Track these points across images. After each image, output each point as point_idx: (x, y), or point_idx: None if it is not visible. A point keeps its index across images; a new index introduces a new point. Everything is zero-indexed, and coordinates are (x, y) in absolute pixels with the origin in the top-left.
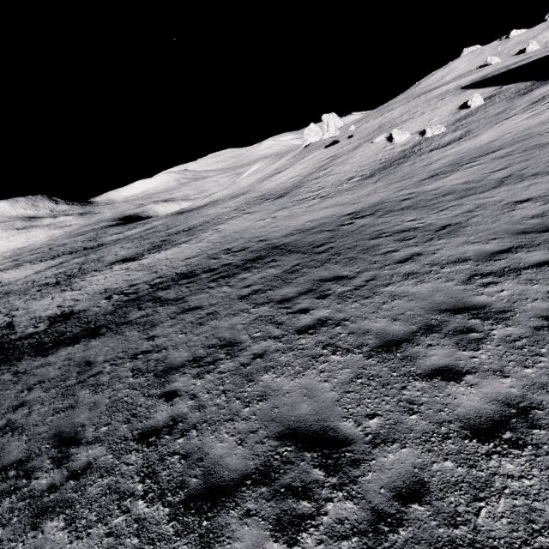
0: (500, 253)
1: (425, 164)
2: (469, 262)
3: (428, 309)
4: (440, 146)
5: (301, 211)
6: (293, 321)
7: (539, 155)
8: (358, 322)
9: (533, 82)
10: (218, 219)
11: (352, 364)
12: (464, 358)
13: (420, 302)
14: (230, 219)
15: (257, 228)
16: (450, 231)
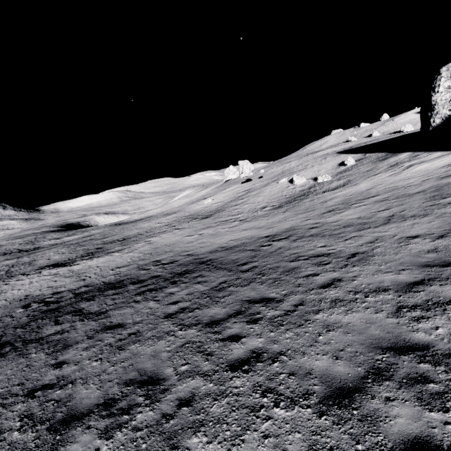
0: (416, 284)
1: (321, 201)
2: (390, 292)
3: (368, 345)
4: (330, 189)
5: (224, 230)
6: (224, 351)
7: (410, 202)
8: (297, 359)
9: (386, 153)
10: (151, 232)
11: (302, 424)
12: (436, 423)
13: (357, 335)
14: (161, 233)
15: (186, 243)
16: (361, 259)
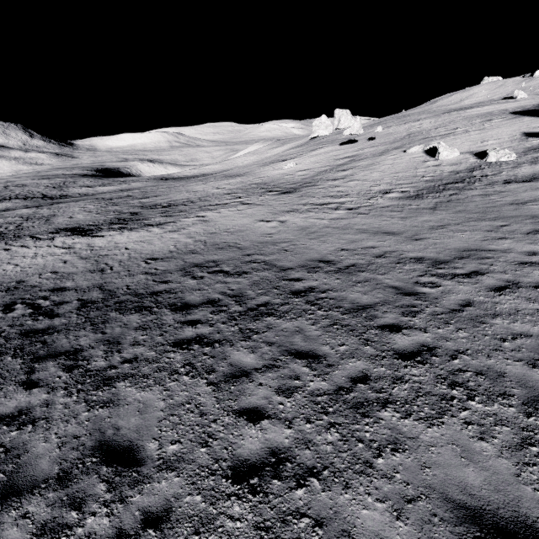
0: None
1: (511, 200)
2: None
3: None
4: (520, 178)
5: (323, 224)
6: None
7: None
8: None
9: None
10: (206, 201)
11: None
12: None
13: None
14: (221, 205)
15: (259, 234)
16: None
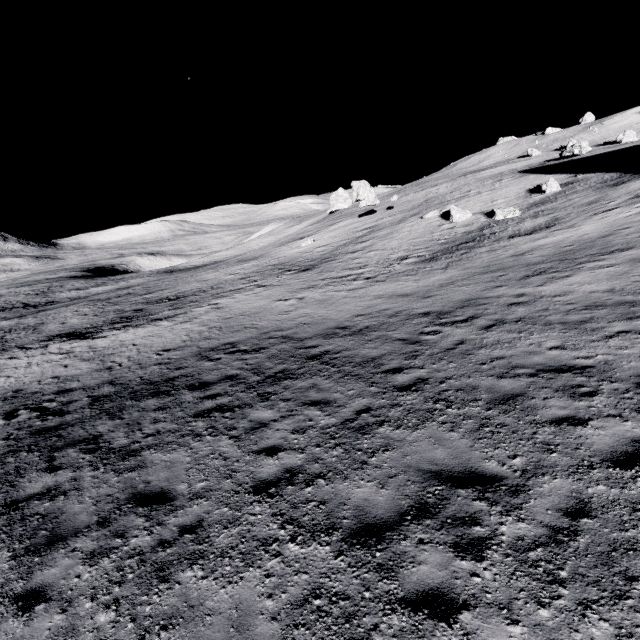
0: None
1: (512, 253)
2: None
3: None
4: (522, 232)
5: (341, 295)
6: None
7: None
8: None
9: (619, 174)
10: (219, 288)
11: None
12: None
13: None
14: (236, 291)
15: (277, 313)
16: None
